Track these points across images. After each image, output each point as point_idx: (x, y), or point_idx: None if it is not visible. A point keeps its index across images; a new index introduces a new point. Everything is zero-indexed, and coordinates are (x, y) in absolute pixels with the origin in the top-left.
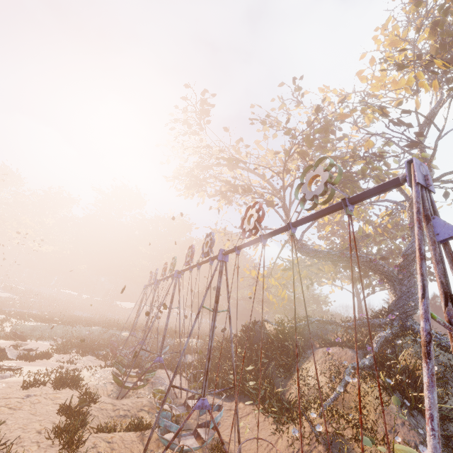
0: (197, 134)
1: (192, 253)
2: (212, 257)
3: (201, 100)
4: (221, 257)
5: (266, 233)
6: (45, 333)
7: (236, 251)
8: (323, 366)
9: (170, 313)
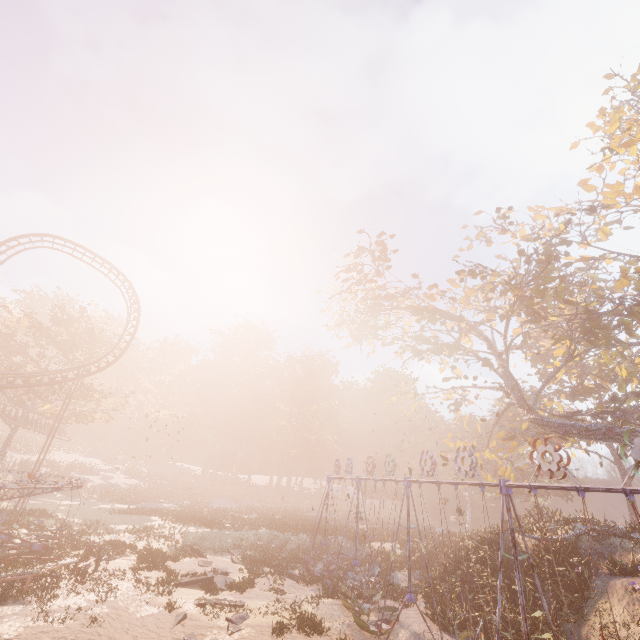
0: (374, 282)
1: (432, 461)
2: (484, 484)
3: (376, 242)
4: (505, 489)
5: (585, 487)
6: (215, 542)
7: (532, 491)
8: (632, 608)
9: (409, 534)
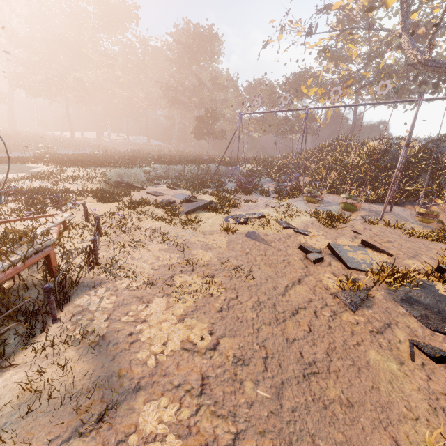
0: None
1: None
2: None
3: None
4: None
5: None
6: (132, 178)
7: None
8: None
9: (407, 146)
